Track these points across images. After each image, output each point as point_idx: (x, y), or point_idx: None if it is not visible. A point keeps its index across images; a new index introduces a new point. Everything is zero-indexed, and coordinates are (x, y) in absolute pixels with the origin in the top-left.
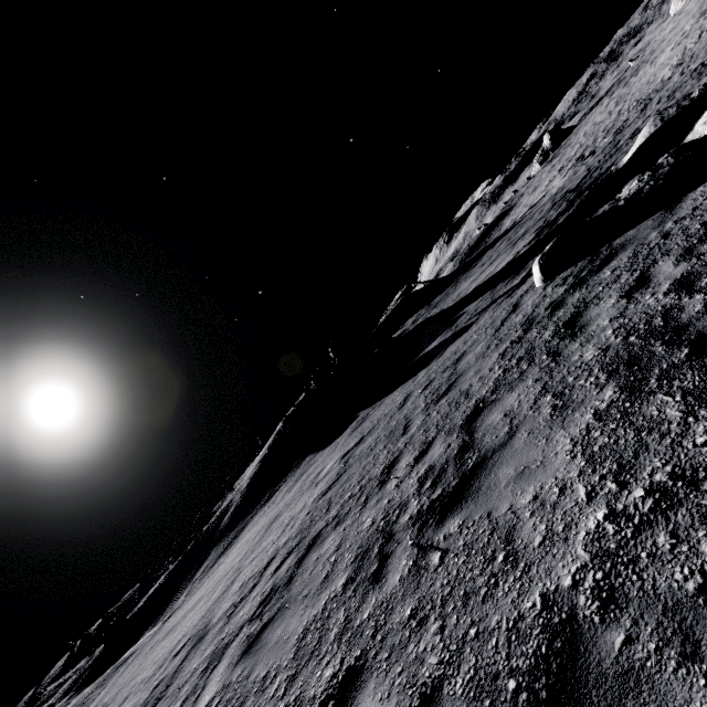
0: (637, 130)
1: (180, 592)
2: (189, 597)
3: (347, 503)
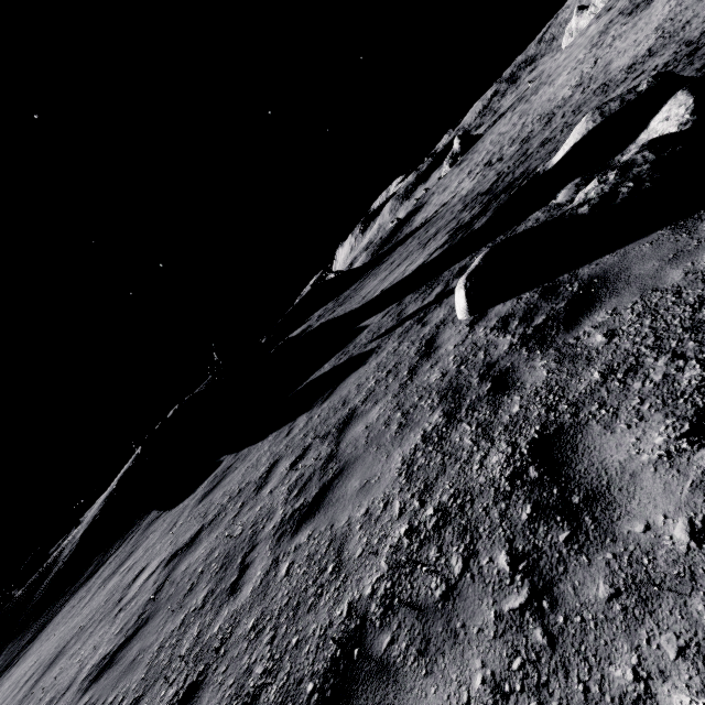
0: (547, 140)
1: None
2: None
3: None
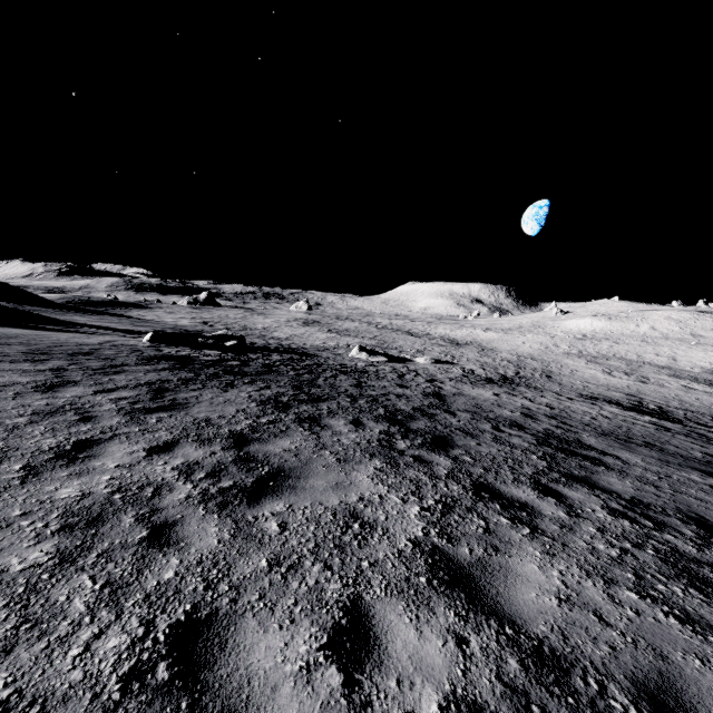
0: None
1: None
2: None
3: None
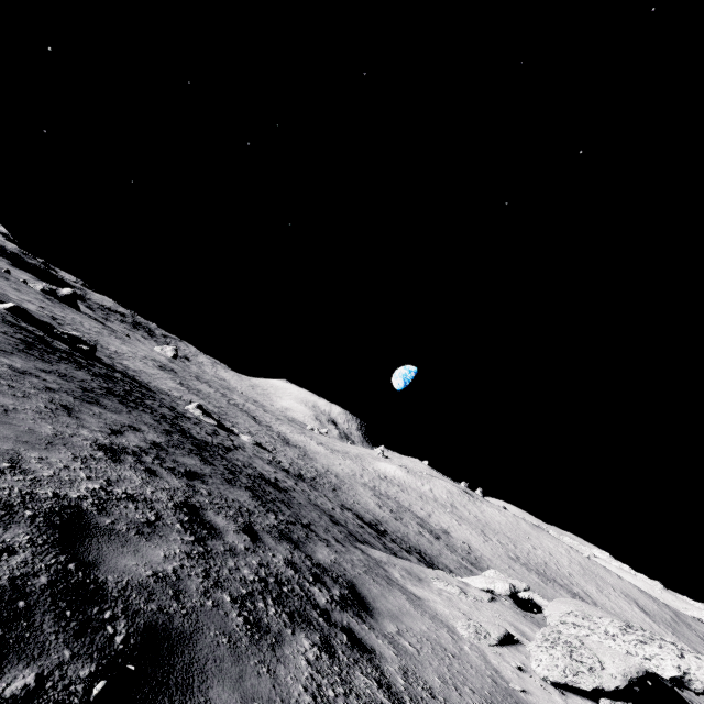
0: None
1: None
2: None
3: None
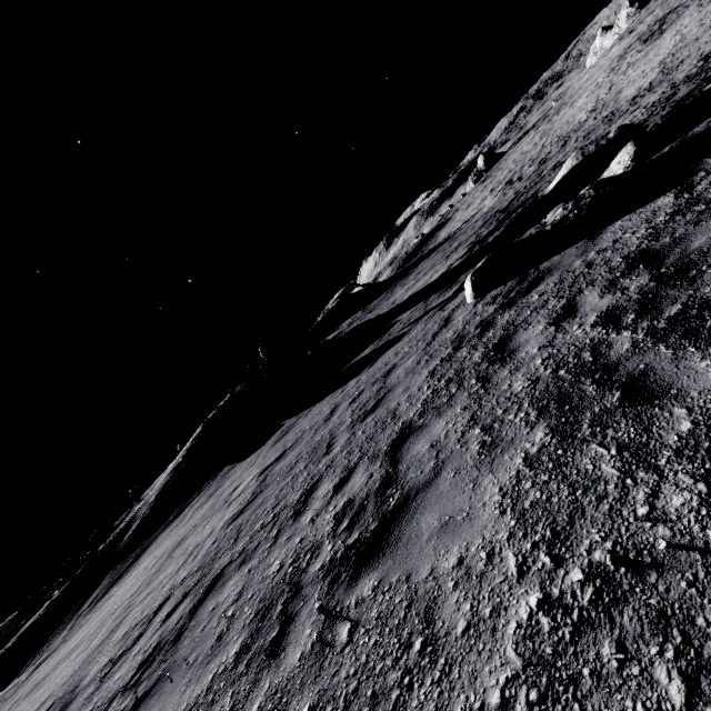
0: (559, 163)
1: (61, 628)
2: (69, 637)
3: (257, 534)
